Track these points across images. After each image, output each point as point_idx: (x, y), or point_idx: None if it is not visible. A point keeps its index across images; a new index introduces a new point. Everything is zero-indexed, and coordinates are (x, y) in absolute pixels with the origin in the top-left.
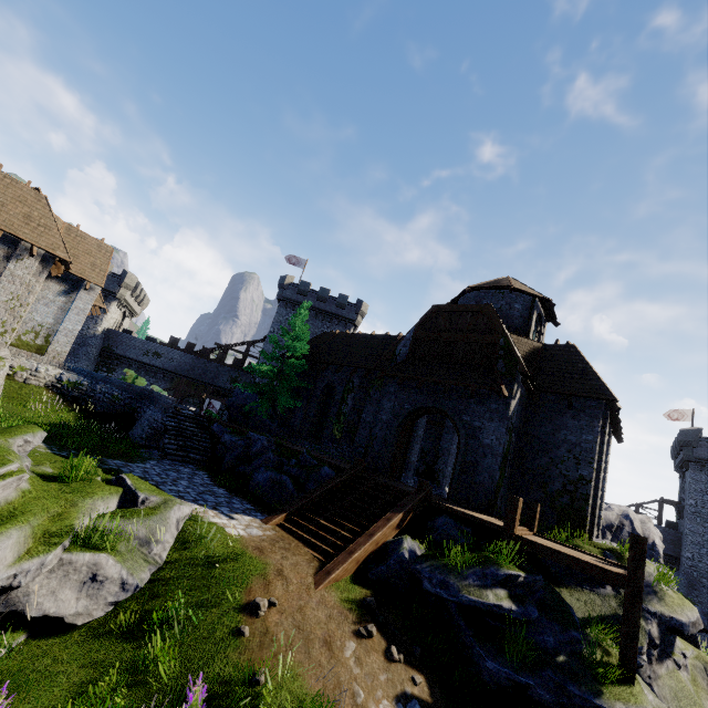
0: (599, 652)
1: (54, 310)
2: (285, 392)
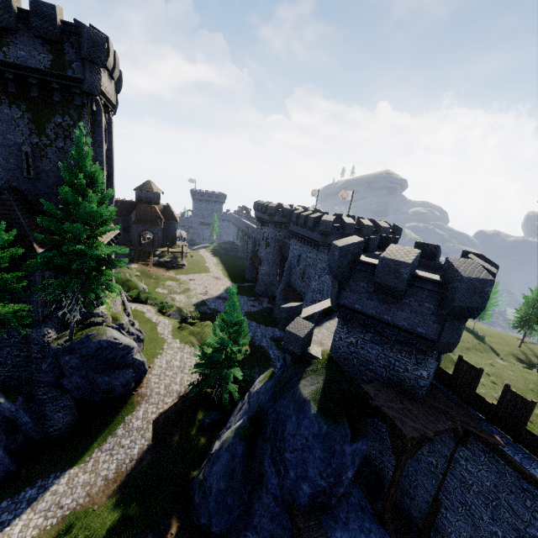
0: (179, 260)
1: None
2: None
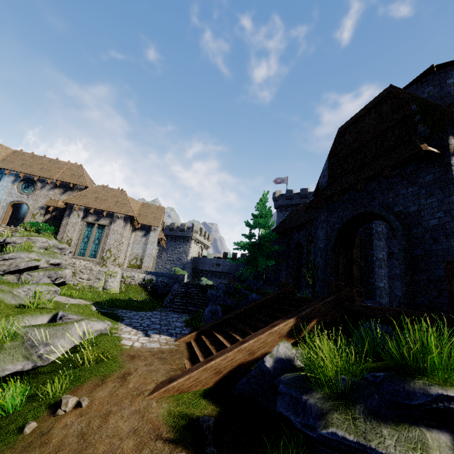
0: None
1: (142, 245)
2: (263, 257)
